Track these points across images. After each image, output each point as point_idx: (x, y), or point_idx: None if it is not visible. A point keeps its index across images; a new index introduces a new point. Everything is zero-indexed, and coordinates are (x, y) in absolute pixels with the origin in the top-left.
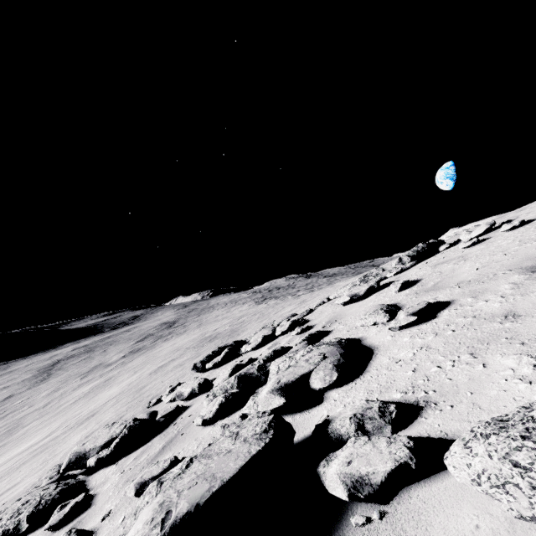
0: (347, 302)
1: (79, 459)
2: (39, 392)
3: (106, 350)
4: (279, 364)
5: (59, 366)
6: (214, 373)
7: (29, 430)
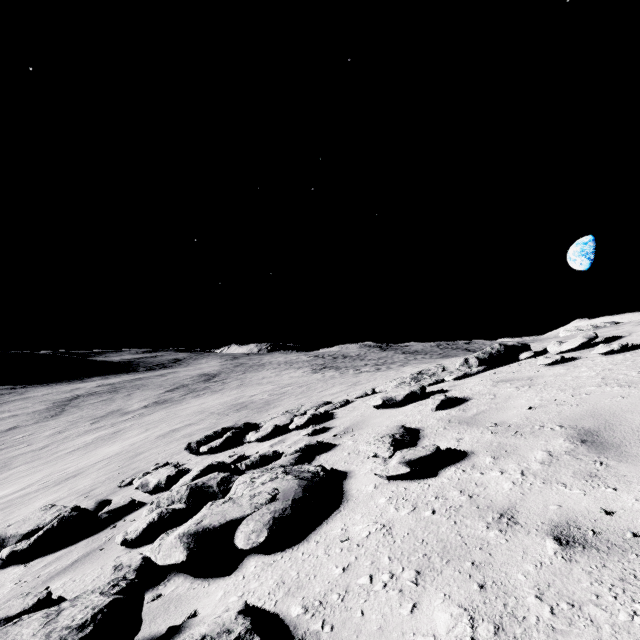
0: (380, 406)
1: None
2: (44, 429)
3: (131, 394)
4: (238, 485)
5: (76, 403)
6: (205, 461)
7: (12, 475)
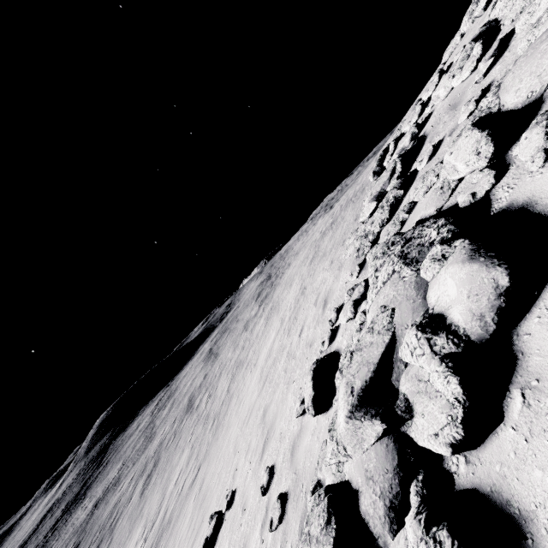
0: (489, 0)
1: (379, 196)
2: (224, 357)
3: (238, 320)
4: None
5: (216, 348)
6: None
7: (256, 348)
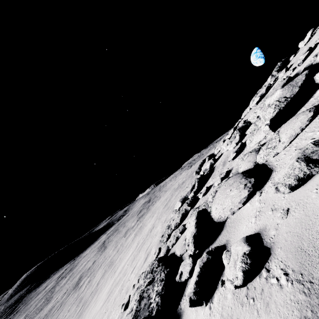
0: (258, 101)
1: (184, 199)
2: (108, 252)
3: (125, 225)
4: (254, 112)
5: (107, 242)
6: None
7: (121, 257)
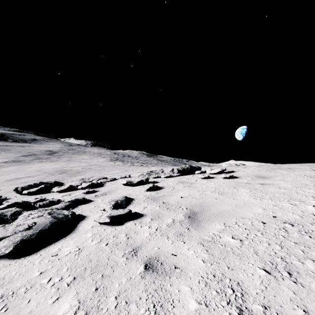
0: (125, 184)
1: None
2: None
3: None
4: (21, 217)
5: None
6: (23, 198)
7: None
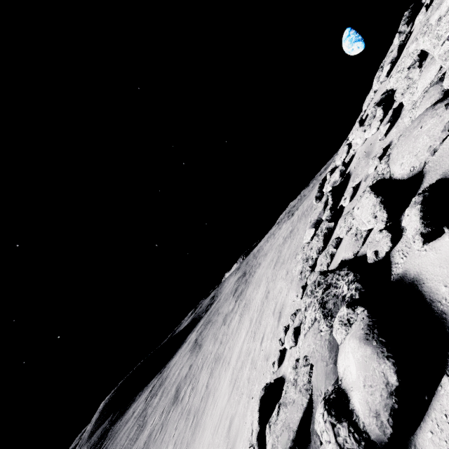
0: (389, 71)
1: (316, 223)
2: (206, 349)
3: (219, 313)
4: (396, 72)
5: (200, 339)
6: None
7: (231, 345)
